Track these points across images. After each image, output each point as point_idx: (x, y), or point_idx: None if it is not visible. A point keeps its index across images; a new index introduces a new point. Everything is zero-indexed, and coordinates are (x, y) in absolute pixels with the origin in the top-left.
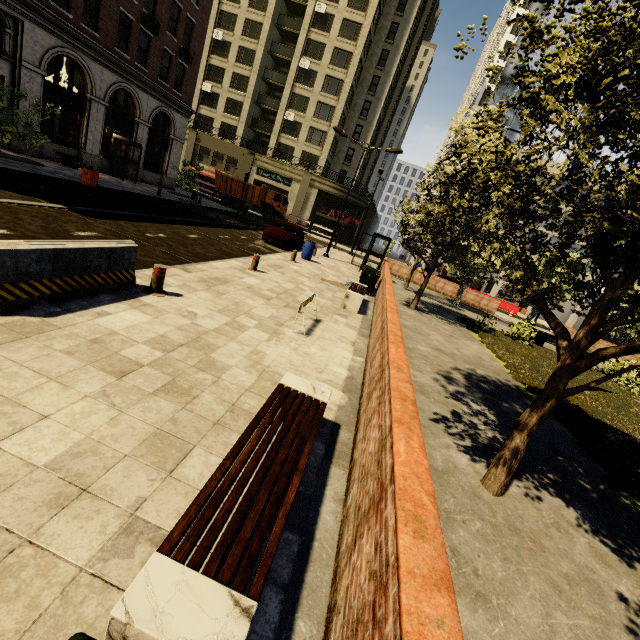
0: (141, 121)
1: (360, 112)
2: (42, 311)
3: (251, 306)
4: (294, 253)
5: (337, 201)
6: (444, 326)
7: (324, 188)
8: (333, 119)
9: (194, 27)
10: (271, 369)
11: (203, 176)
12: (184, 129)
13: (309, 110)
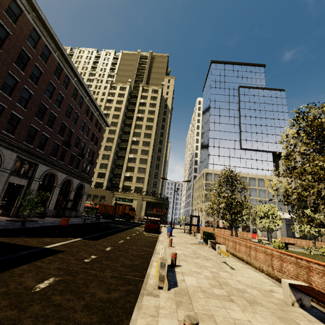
0: (72, 190)
1: (155, 168)
2: (171, 284)
3: (201, 263)
4: (169, 234)
5: (155, 204)
6: None
7: (148, 200)
8: (146, 172)
9: (94, 153)
10: (253, 286)
11: (87, 207)
12: (88, 189)
13: (135, 171)
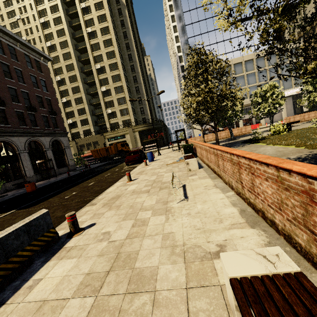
0: (46, 149)
1: (136, 92)
2: None
3: (141, 202)
4: (145, 161)
5: (148, 131)
6: (242, 149)
7: (140, 129)
8: (127, 101)
9: (50, 100)
10: (187, 245)
11: (87, 156)
12: (67, 142)
13: (115, 104)
